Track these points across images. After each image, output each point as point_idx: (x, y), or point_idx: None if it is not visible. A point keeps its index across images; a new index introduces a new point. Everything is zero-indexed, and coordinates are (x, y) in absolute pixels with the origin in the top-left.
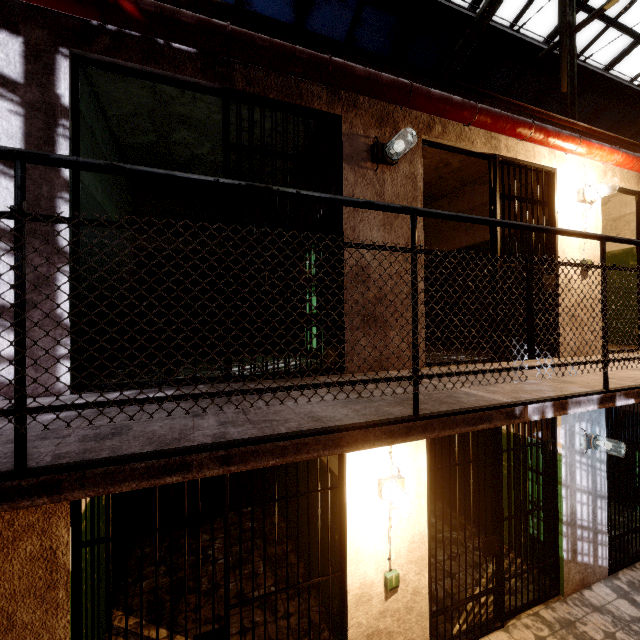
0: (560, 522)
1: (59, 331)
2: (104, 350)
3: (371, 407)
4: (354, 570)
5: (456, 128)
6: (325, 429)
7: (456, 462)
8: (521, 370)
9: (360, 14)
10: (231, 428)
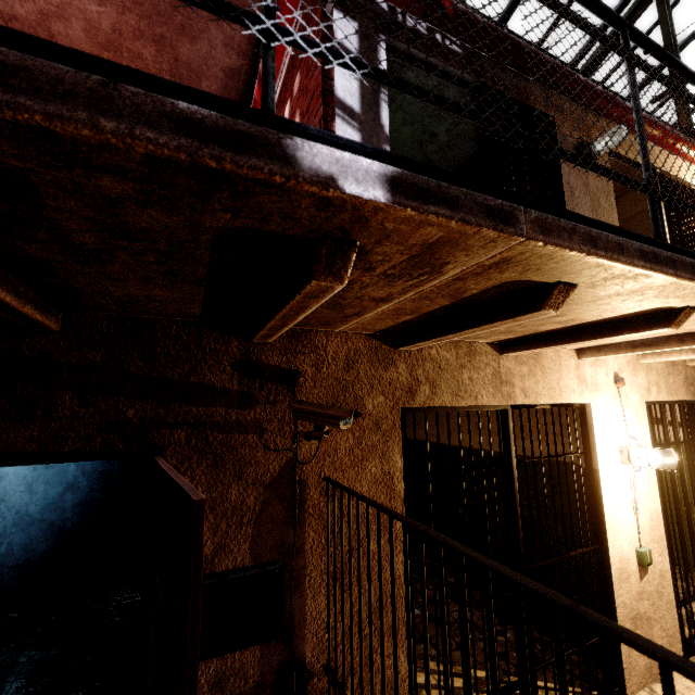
0: None
1: None
2: None
3: None
4: (612, 542)
5: (626, 141)
6: None
7: (669, 442)
8: None
9: None
10: None
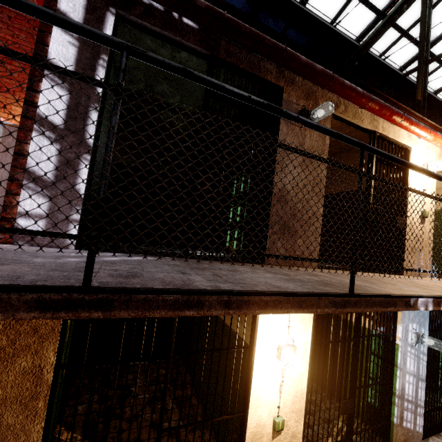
0: (394, 395)
1: (75, 201)
2: (86, 226)
3: (308, 285)
4: (253, 413)
5: (353, 109)
6: (295, 292)
7: (330, 340)
8: (419, 272)
9: (286, 32)
10: (219, 283)
